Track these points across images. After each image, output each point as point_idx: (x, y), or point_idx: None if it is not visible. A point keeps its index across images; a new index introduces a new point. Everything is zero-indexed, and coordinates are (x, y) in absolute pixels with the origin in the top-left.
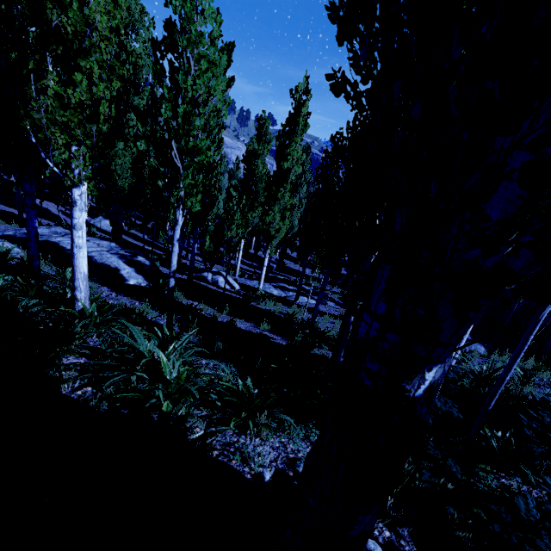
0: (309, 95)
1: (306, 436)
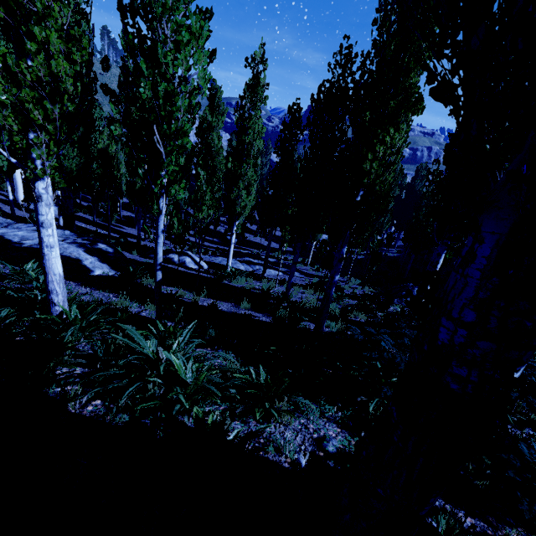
0: (266, 64)
1: (319, 412)
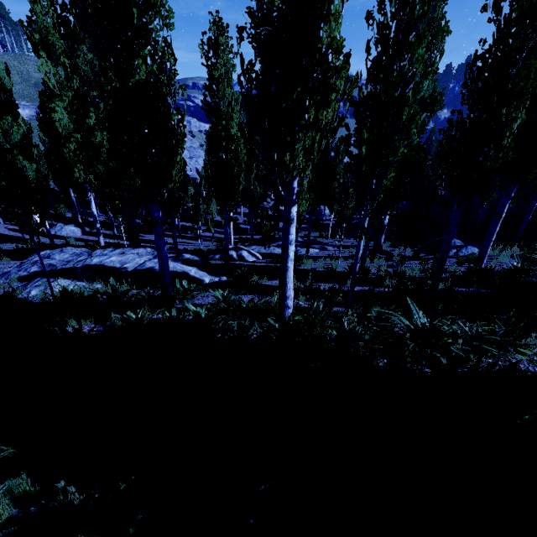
0: None
1: None
